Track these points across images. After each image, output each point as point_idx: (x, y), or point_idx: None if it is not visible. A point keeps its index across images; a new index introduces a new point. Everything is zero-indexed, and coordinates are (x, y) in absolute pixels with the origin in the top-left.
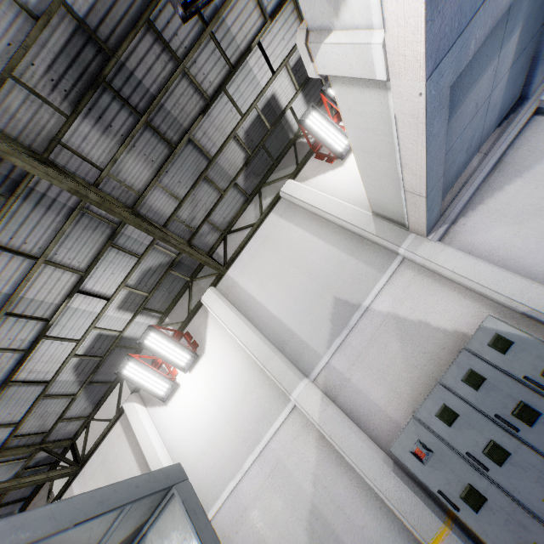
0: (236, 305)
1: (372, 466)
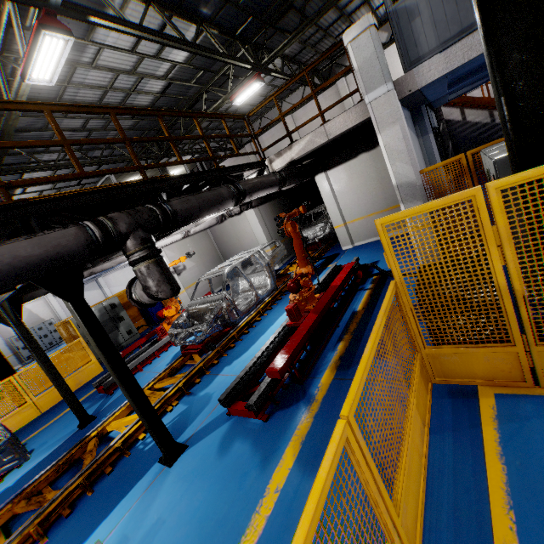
0: None
1: (1, 342)
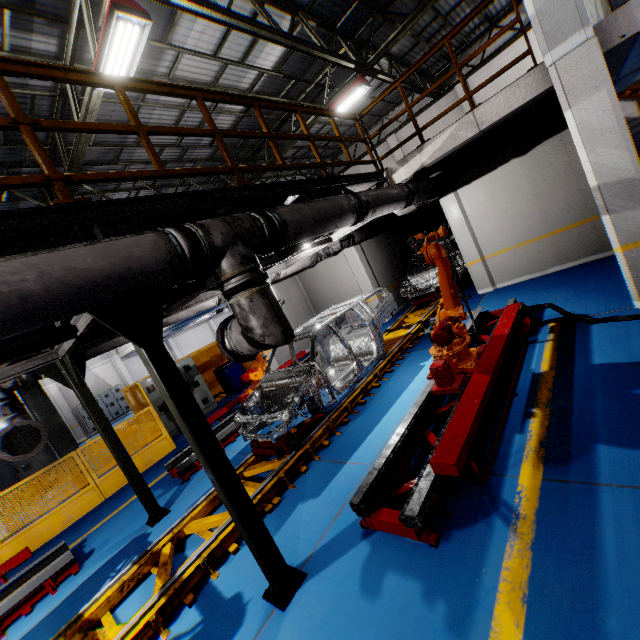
0: None
1: (66, 410)
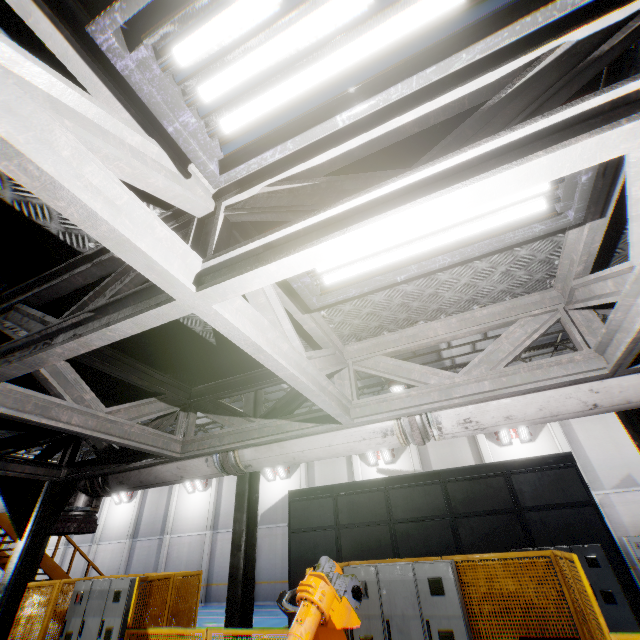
0: (566, 435)
1: None
